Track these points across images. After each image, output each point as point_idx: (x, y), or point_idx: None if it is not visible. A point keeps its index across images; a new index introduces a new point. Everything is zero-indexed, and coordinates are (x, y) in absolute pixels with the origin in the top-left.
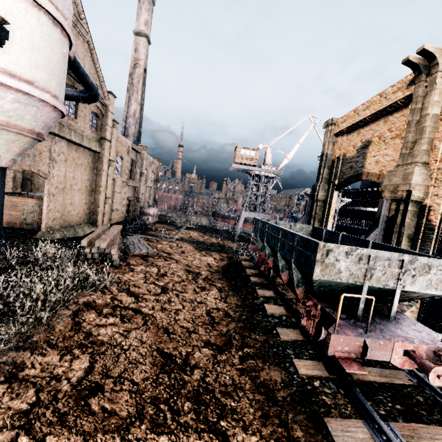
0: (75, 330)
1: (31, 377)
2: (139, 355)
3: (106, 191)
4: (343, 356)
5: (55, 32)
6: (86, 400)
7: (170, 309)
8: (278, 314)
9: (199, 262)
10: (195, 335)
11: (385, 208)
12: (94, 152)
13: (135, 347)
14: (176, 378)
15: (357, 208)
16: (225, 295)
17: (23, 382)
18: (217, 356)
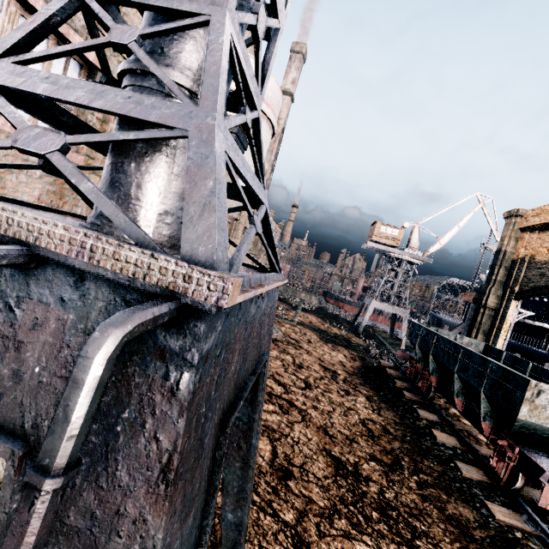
0: None
1: None
2: (310, 451)
3: None
4: None
5: (268, 134)
6: (285, 481)
7: (322, 409)
8: (450, 445)
9: (330, 358)
10: (356, 444)
11: None
12: (234, 219)
13: (304, 442)
14: (353, 484)
15: (538, 323)
16: (377, 407)
17: None
18: (389, 474)
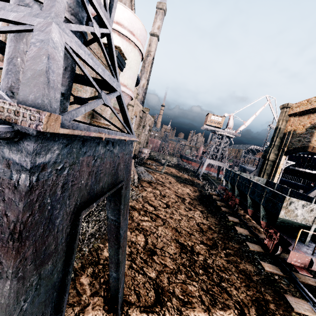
0: (131, 220)
1: None
2: (167, 240)
3: None
4: (296, 264)
5: (139, 58)
6: (152, 256)
7: (175, 218)
8: (244, 234)
9: (182, 191)
10: (193, 236)
11: None
12: None
13: (164, 236)
14: (190, 256)
15: (297, 168)
16: (206, 216)
17: None
18: (210, 250)
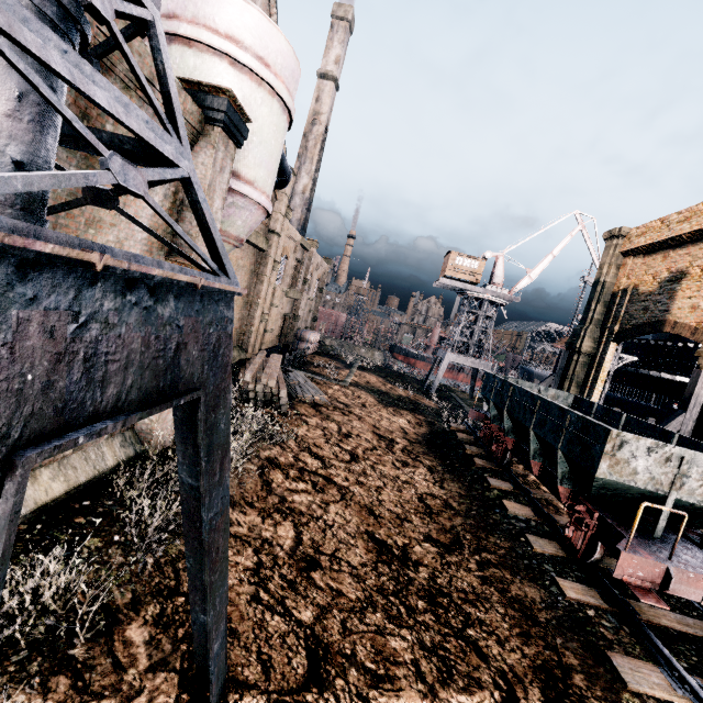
0: (266, 491)
1: (242, 535)
2: (347, 535)
3: (263, 304)
4: (634, 582)
5: (282, 120)
6: (308, 573)
7: (369, 485)
8: (524, 517)
9: (389, 424)
10: (408, 524)
11: (701, 385)
12: (259, 250)
13: (340, 525)
14: (398, 571)
15: (643, 371)
16: (440, 478)
17: (237, 539)
18: (445, 555)
